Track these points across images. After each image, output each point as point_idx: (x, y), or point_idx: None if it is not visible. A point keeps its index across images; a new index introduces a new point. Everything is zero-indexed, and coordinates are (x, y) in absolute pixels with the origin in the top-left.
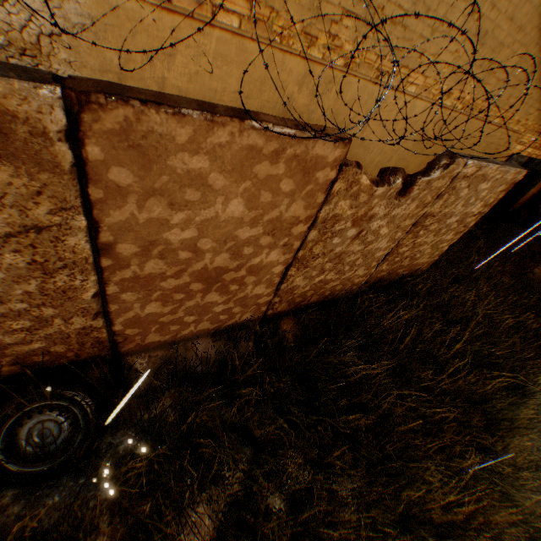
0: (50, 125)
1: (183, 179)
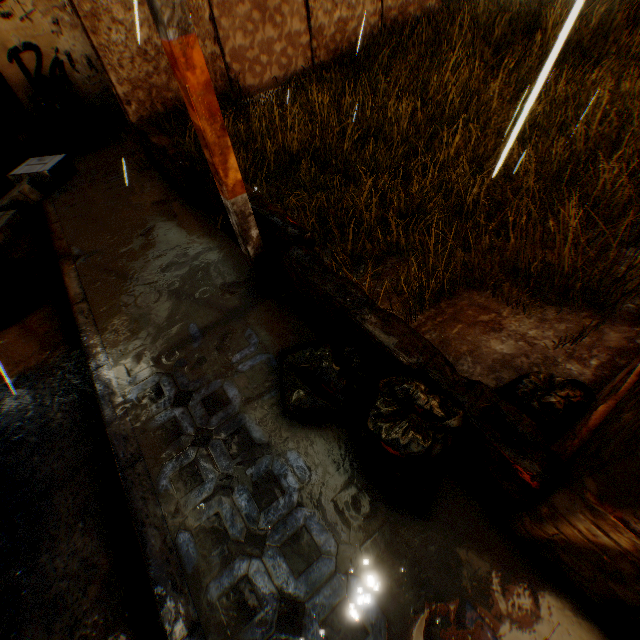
0: None
1: None
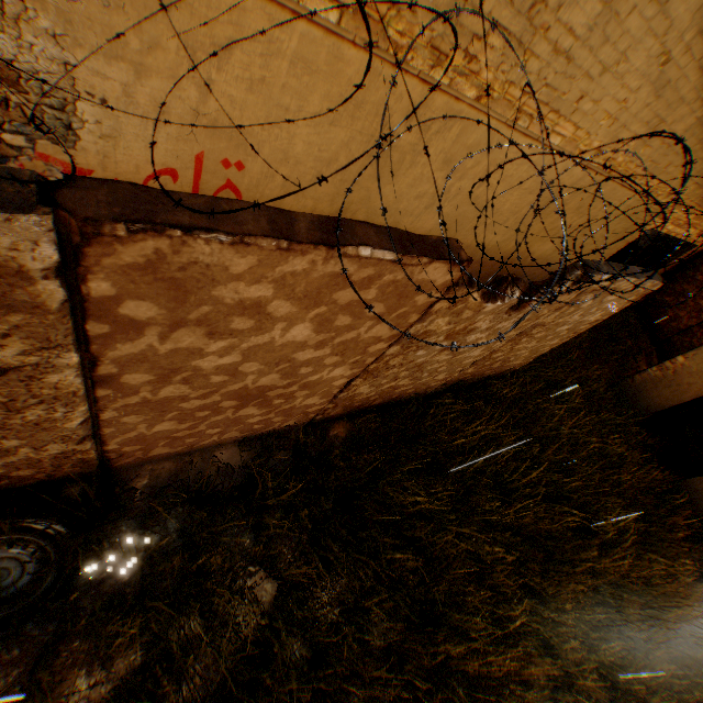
0: (30, 262)
1: (231, 308)
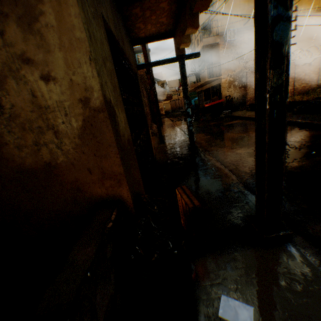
0: None
1: None
